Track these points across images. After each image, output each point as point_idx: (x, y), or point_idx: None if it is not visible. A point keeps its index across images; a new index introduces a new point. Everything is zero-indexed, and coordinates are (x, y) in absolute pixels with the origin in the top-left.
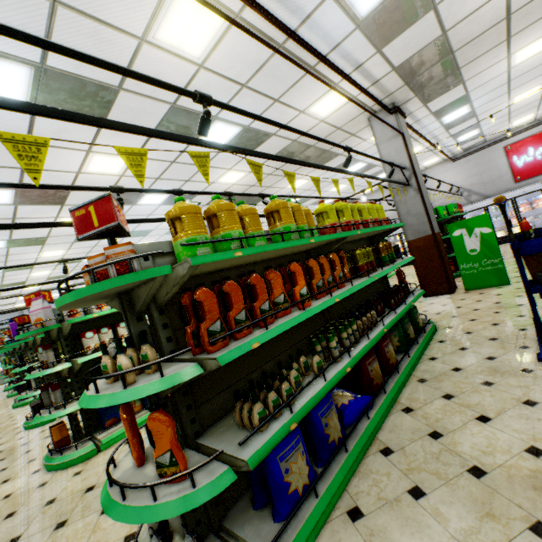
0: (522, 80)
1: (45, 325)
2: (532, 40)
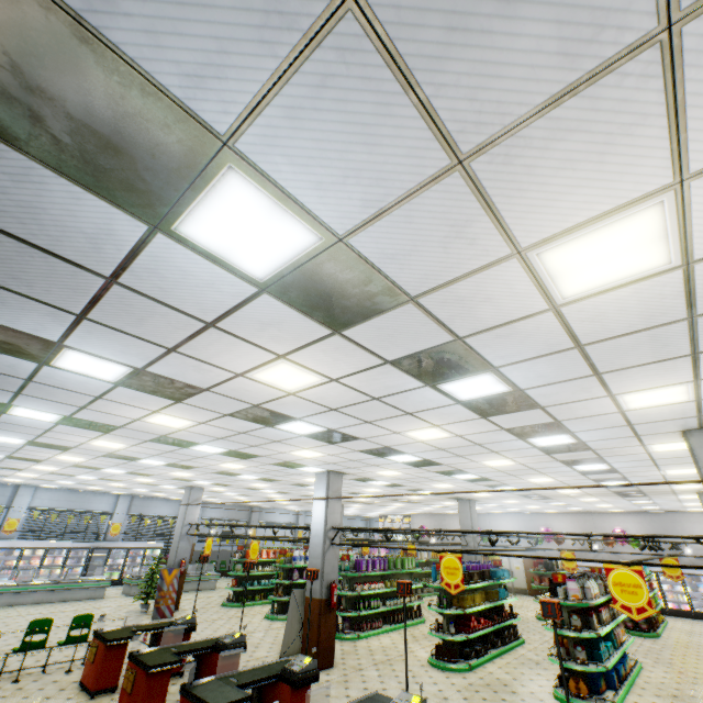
0: None
1: (580, 601)
2: None
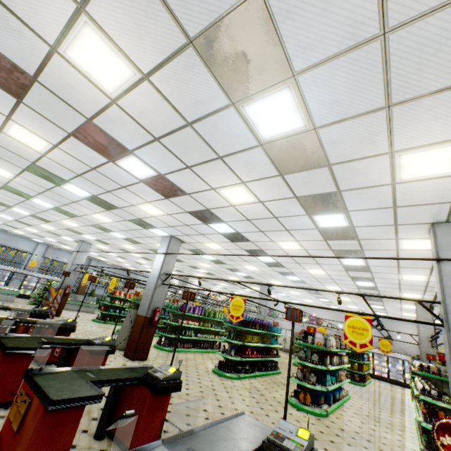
0: None
1: (321, 346)
2: None
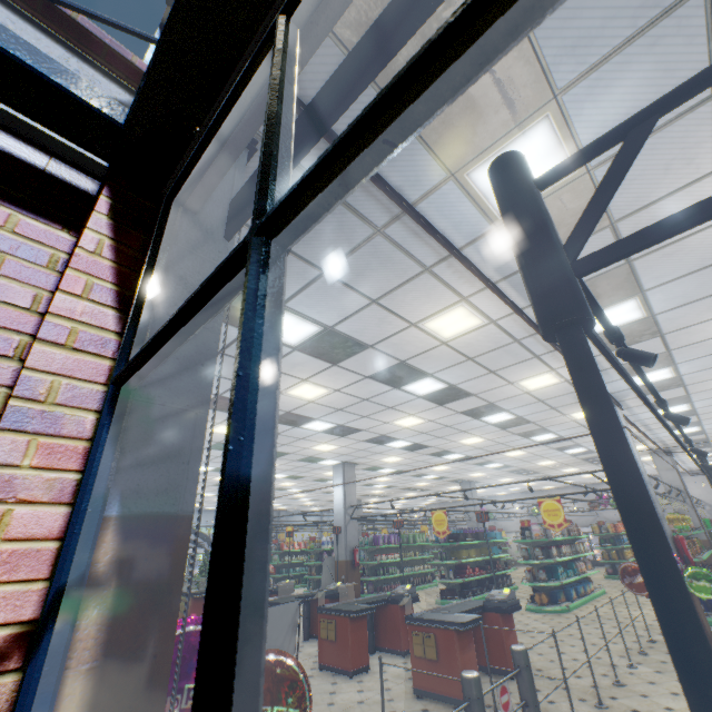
0: None
1: (540, 538)
2: None
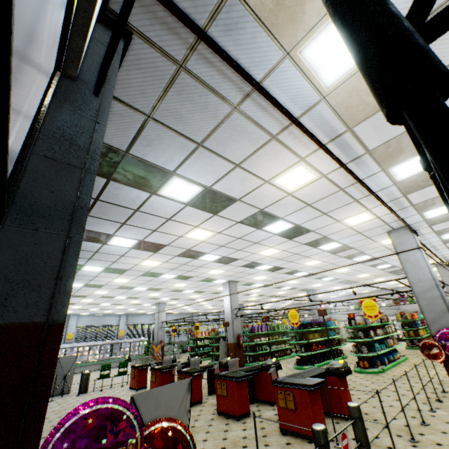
0: None
1: (362, 324)
2: None
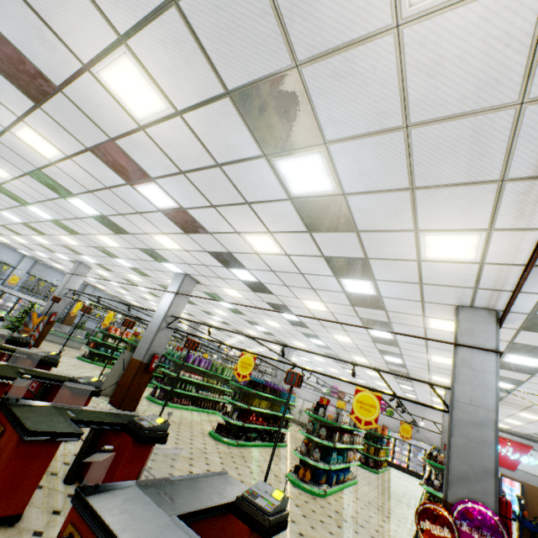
0: (516, 418)
1: (332, 420)
2: (530, 414)
